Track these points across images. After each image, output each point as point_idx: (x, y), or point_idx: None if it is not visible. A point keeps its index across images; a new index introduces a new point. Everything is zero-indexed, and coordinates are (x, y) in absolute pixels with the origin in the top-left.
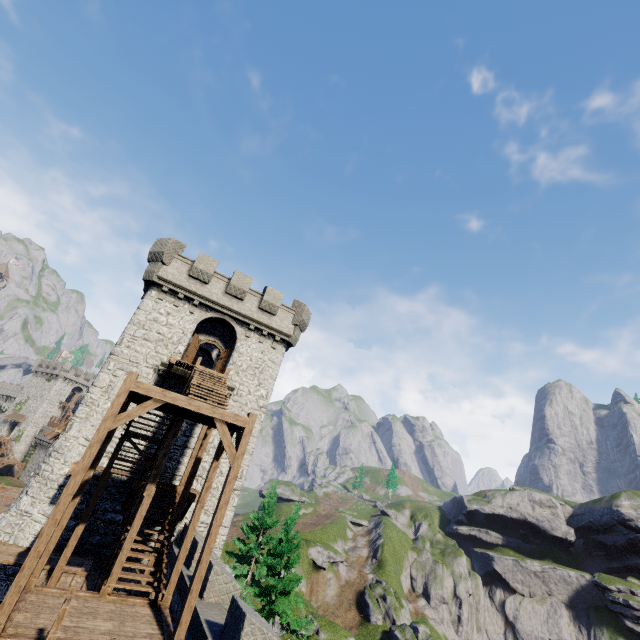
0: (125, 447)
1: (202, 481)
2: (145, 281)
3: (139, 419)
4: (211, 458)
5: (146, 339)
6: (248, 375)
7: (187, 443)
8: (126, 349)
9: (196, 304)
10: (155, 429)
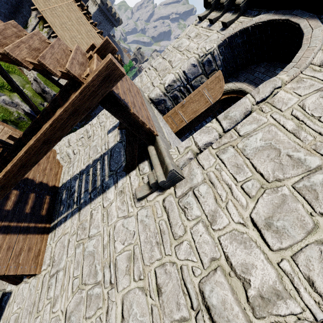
0: (74, 164)
1: (48, 273)
2: (205, 7)
3: (94, 146)
4: (72, 259)
5: (156, 69)
6: (246, 170)
7: (84, 205)
8: (138, 78)
9: (238, 3)
10: (90, 164)
